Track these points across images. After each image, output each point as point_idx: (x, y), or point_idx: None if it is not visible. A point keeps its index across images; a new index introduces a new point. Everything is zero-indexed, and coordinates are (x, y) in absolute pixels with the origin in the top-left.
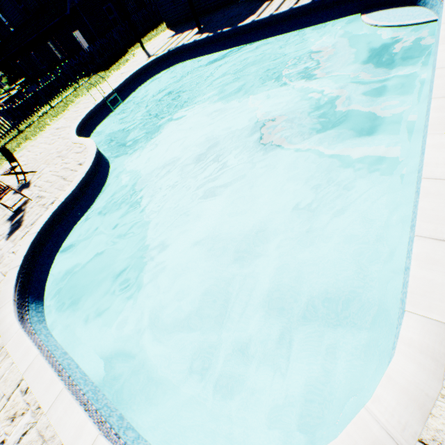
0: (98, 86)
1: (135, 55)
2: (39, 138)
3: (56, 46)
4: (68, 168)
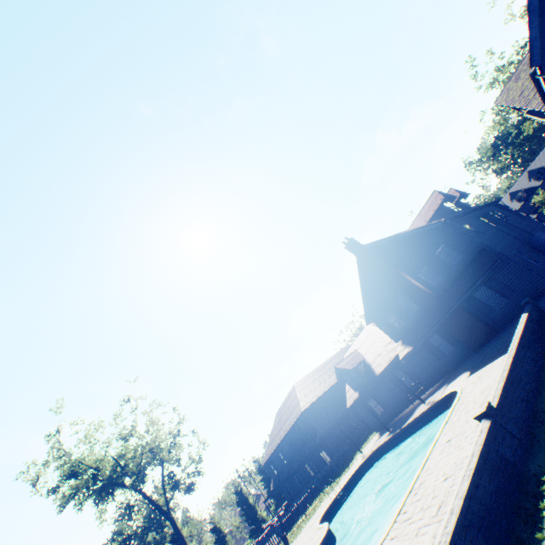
0: (334, 488)
1: (357, 458)
2: (298, 536)
3: (310, 465)
4: (314, 542)
